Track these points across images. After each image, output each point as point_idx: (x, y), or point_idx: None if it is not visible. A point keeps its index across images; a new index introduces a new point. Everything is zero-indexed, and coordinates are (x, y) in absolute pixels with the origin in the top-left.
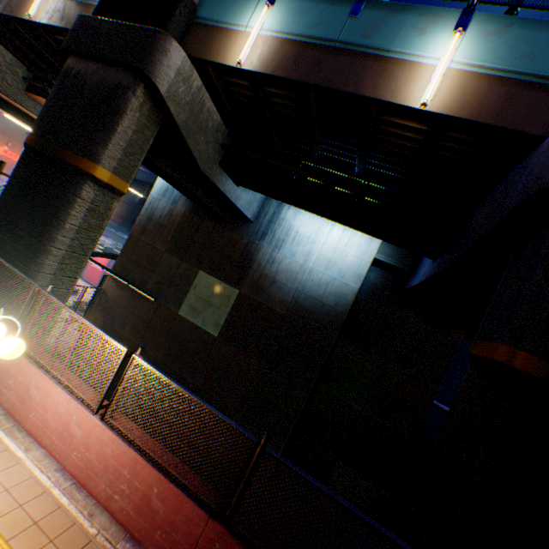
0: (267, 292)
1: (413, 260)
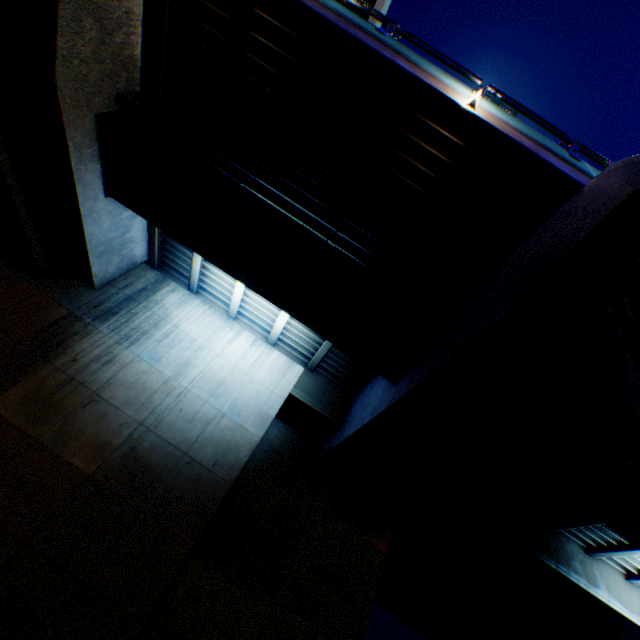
0: (66, 419)
1: (340, 406)
